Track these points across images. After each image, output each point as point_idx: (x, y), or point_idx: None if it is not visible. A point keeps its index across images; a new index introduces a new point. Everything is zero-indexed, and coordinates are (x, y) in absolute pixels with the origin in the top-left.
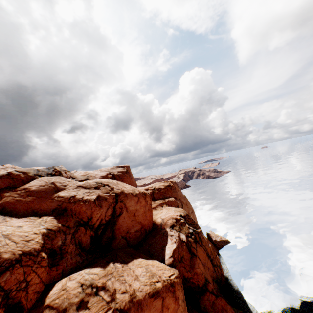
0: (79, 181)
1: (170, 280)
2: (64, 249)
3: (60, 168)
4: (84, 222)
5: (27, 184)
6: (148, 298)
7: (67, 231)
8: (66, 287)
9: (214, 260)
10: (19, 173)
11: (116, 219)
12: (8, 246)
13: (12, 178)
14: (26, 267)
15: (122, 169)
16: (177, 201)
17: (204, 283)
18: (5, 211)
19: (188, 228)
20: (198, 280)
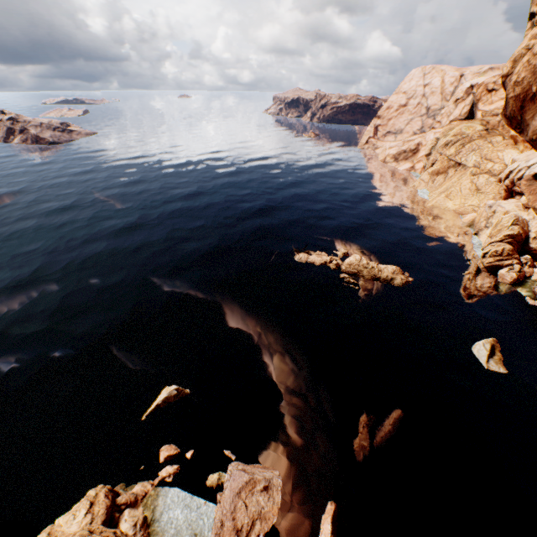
0: None
1: None
2: None
3: None
4: None
5: None
6: None
7: None
8: None
9: None
10: None
11: None
12: None
13: None
14: None
15: None
16: None
17: None
18: None
19: None
20: None
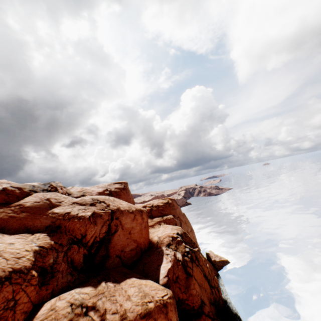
0: (75, 197)
1: (163, 301)
2: (55, 268)
3: (57, 184)
4: (78, 239)
5: (22, 200)
6: (140, 319)
7: (59, 249)
8: (55, 307)
9: (212, 282)
10: (14, 189)
11: (111, 237)
12: None
13: (7, 194)
14: (15, 285)
15: (119, 185)
16: (176, 219)
17: (199, 305)
18: None
19: (184, 246)
20: (193, 302)
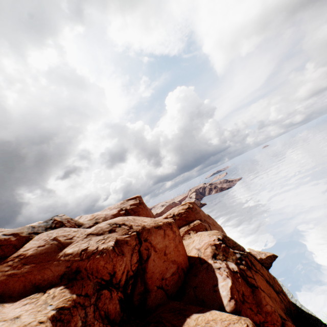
0: (88, 227)
1: None
2: None
3: (61, 217)
4: (106, 281)
5: (21, 249)
6: None
7: (86, 302)
8: None
9: (275, 286)
10: (8, 237)
11: (145, 265)
12: None
13: (0, 246)
14: None
15: (134, 201)
16: (204, 223)
17: (280, 323)
18: None
19: (233, 252)
20: (273, 322)
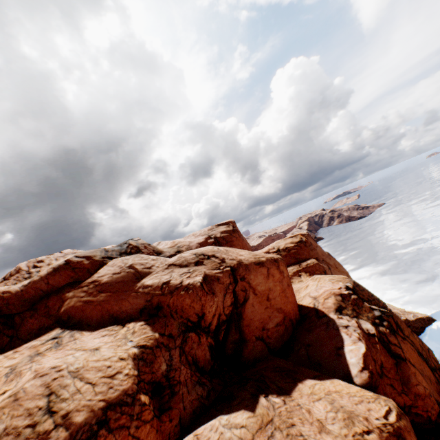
0: (168, 256)
1: (392, 427)
2: (173, 378)
3: (137, 242)
4: (193, 323)
5: (95, 274)
6: None
7: (170, 344)
8: None
9: (430, 360)
10: (80, 259)
11: (241, 309)
12: (79, 396)
13: (73, 269)
14: (119, 432)
15: (226, 227)
16: (322, 264)
17: (437, 412)
18: (71, 321)
19: (369, 308)
20: (426, 409)
